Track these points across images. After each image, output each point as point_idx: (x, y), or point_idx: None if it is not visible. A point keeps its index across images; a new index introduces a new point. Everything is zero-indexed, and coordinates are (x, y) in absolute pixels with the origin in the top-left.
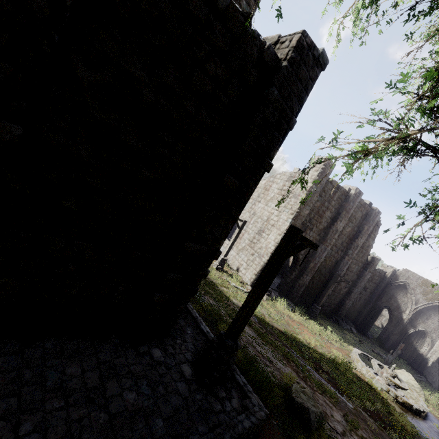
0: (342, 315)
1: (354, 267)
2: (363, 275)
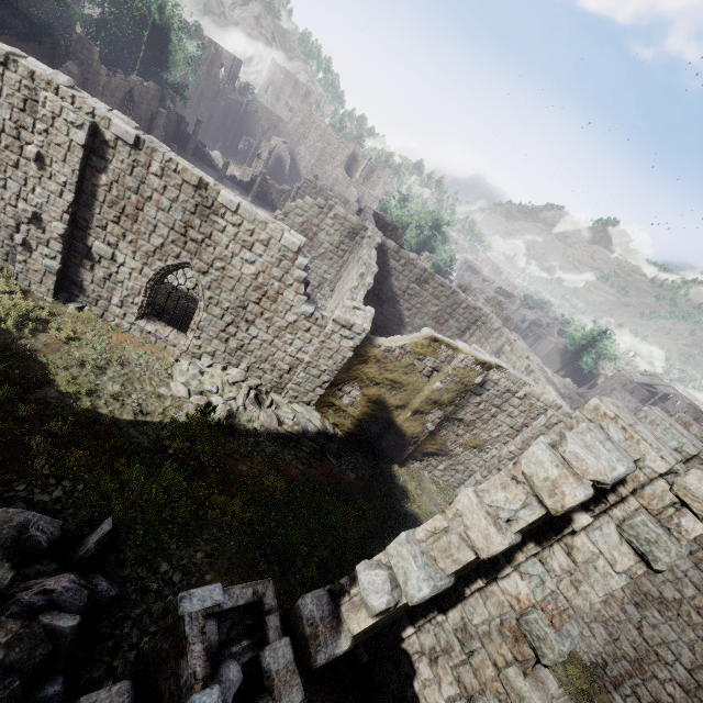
0: (211, 138)
1: (208, 95)
2: (218, 102)
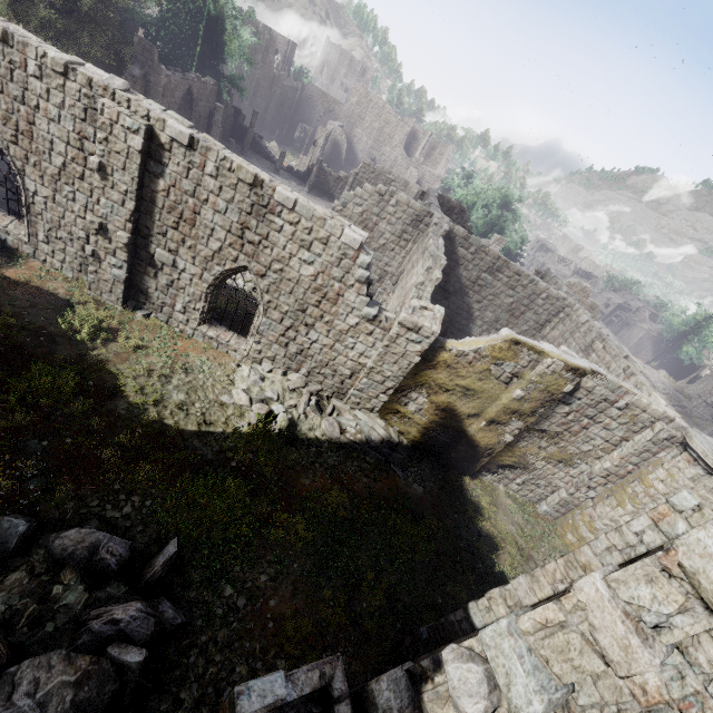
0: (267, 129)
1: (264, 84)
2: (274, 91)
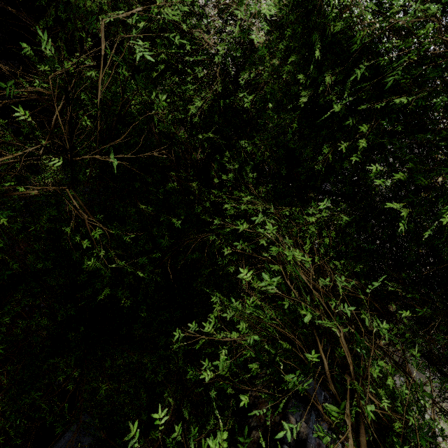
0: None
1: None
2: None
